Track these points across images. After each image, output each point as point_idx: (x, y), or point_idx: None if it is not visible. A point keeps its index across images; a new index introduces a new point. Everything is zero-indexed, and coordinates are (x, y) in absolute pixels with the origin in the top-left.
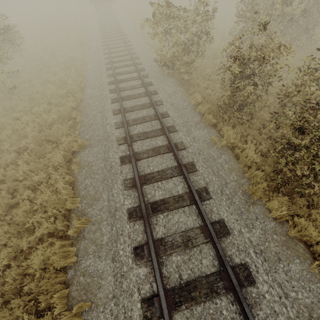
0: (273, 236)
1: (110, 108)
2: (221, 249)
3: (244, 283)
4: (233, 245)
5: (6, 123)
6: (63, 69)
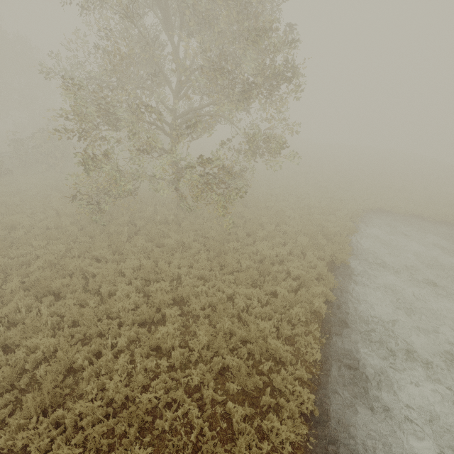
0: None
1: None
2: None
3: None
4: None
5: None
6: None
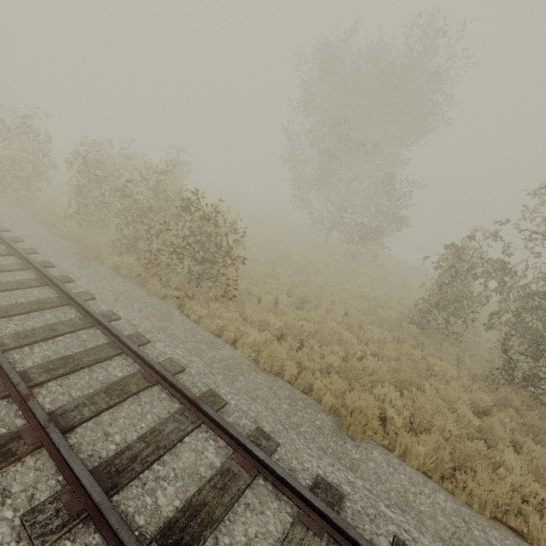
0: (104, 271)
1: None
2: (39, 264)
3: (62, 281)
4: (57, 271)
5: None
6: None
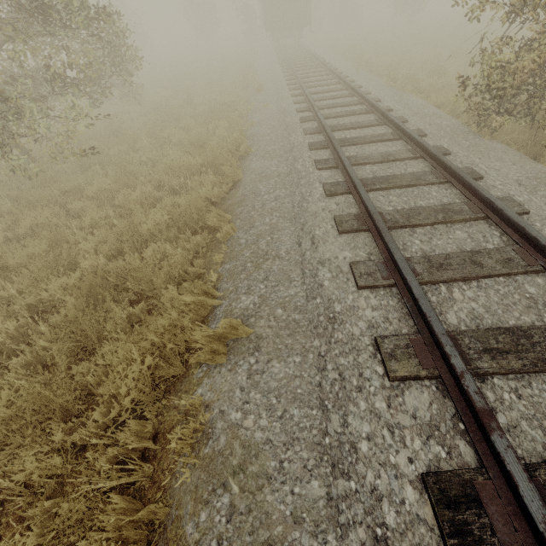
0: None
1: (324, 209)
2: None
3: None
4: None
5: (47, 224)
6: (204, 124)
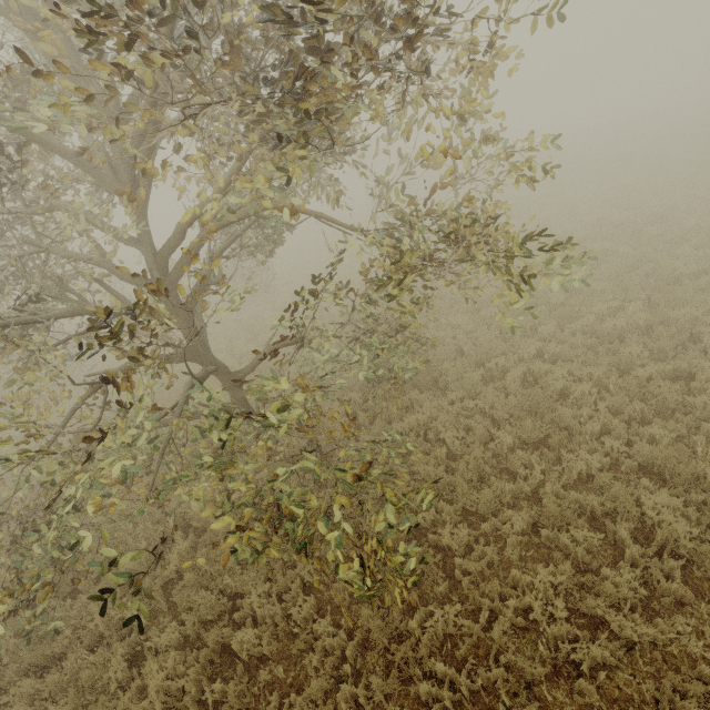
0: None
1: None
2: None
3: None
4: None
5: None
6: None
